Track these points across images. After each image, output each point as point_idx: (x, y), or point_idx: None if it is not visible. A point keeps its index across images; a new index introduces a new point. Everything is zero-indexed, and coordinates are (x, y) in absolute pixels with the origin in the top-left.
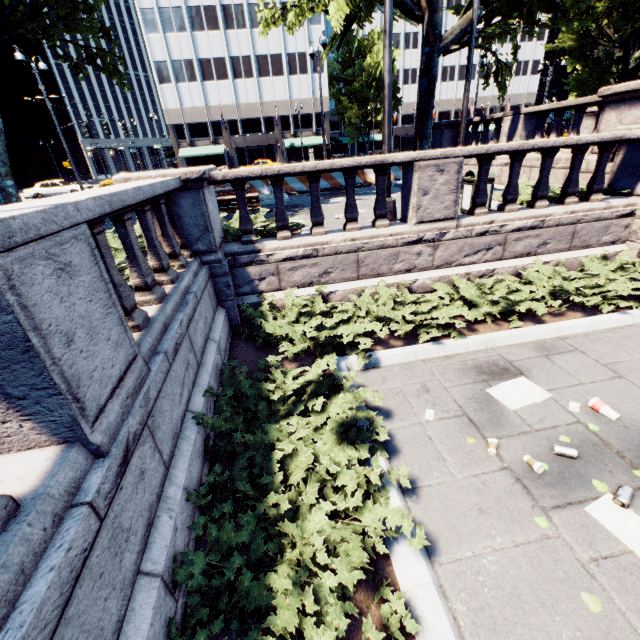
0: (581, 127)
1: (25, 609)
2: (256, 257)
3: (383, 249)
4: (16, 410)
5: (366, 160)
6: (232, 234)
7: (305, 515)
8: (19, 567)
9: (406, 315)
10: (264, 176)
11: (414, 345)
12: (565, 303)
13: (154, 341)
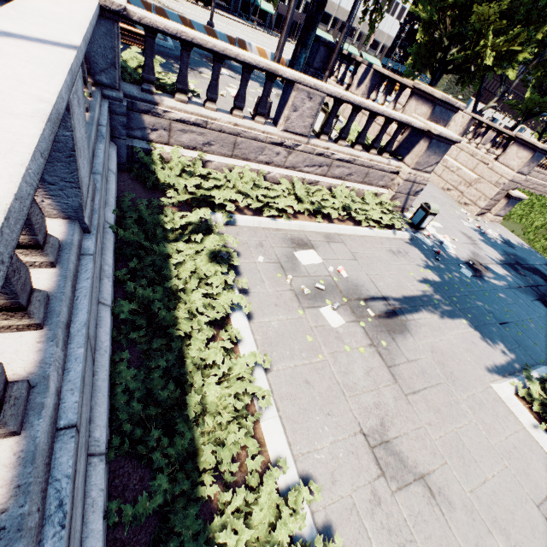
0: (403, 94)
1: (83, 291)
2: (154, 109)
3: (255, 141)
4: (44, 190)
5: (264, 64)
6: (129, 74)
7: (188, 294)
8: (73, 273)
9: (259, 195)
10: (178, 37)
11: (260, 217)
12: (348, 215)
13: (91, 163)
